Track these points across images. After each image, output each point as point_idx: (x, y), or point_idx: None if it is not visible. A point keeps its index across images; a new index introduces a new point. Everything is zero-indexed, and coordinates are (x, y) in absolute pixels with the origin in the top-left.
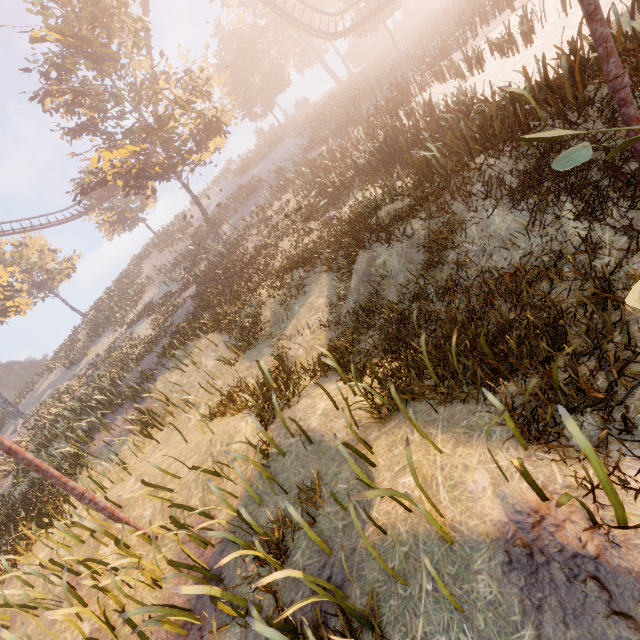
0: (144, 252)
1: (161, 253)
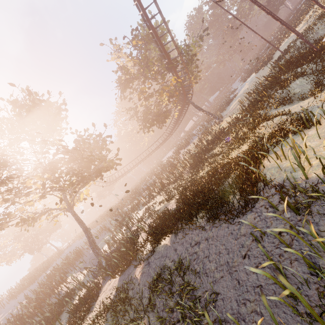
0: None
1: None
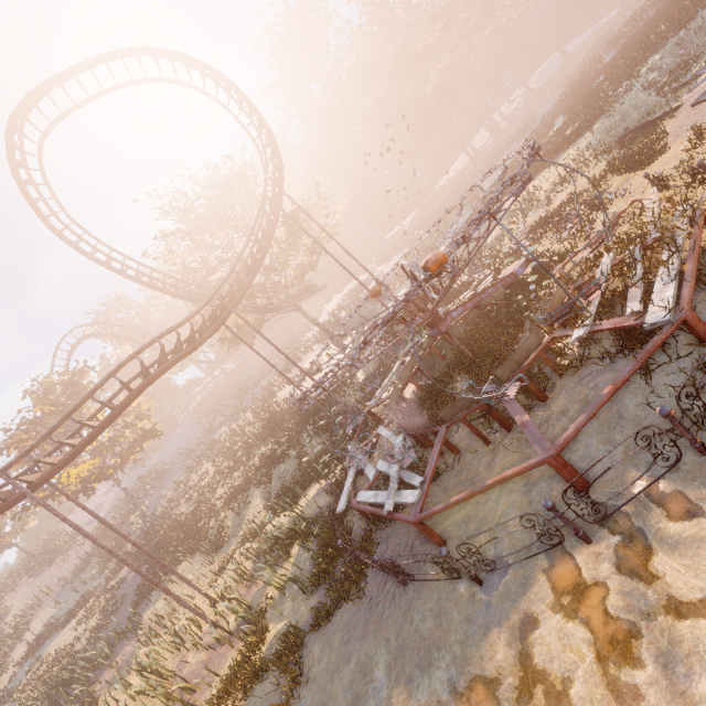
0: (4, 588)
1: (39, 576)
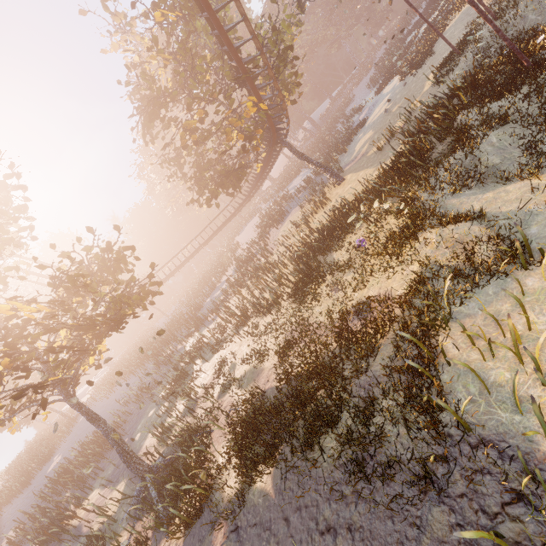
0: None
1: None
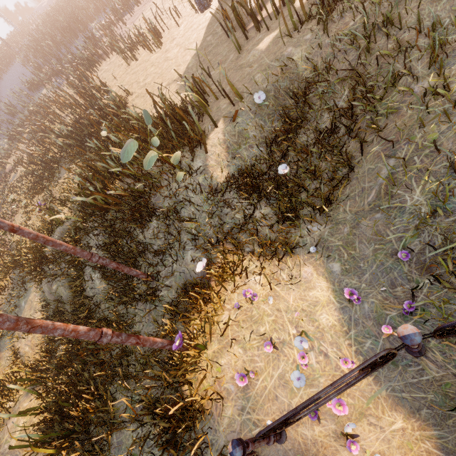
0: None
1: None
